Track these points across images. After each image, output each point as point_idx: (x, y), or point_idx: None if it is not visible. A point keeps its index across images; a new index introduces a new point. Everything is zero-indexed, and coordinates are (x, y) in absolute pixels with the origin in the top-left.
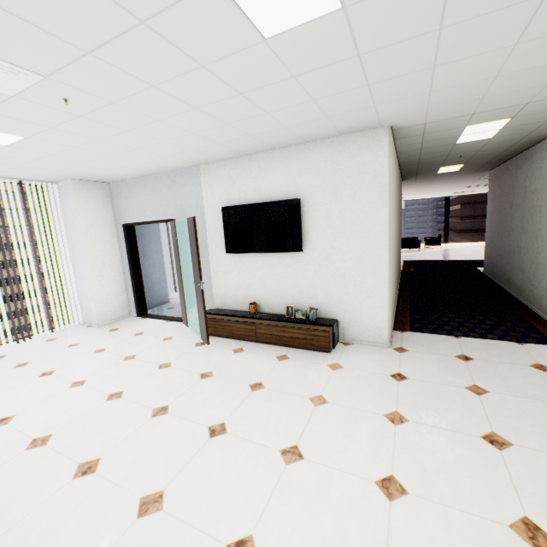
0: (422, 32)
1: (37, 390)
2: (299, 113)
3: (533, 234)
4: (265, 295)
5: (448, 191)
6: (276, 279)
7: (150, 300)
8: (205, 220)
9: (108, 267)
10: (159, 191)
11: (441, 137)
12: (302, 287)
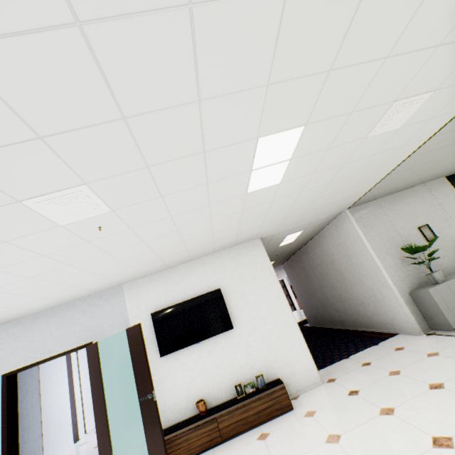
0: (296, 193)
1: None
2: (227, 231)
3: (331, 286)
4: (209, 385)
5: None
6: (216, 363)
7: None
8: None
9: None
10: (70, 318)
11: (275, 242)
12: (241, 361)
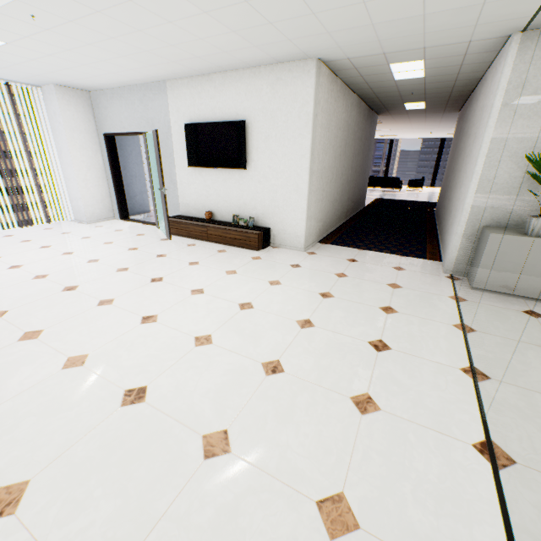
0: None
1: (38, 254)
2: (229, 41)
3: (454, 174)
4: (218, 205)
5: (438, 131)
6: (227, 192)
7: (133, 208)
8: (172, 136)
9: (93, 172)
10: (133, 104)
11: (375, 72)
12: (246, 200)
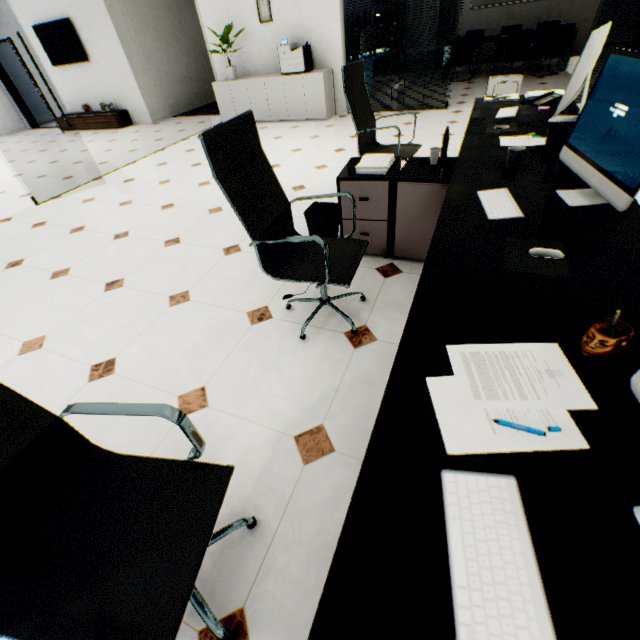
0: None
1: None
2: None
3: None
4: (90, 98)
5: None
6: (89, 85)
7: (41, 118)
8: (30, 39)
9: None
10: None
11: None
12: (103, 89)
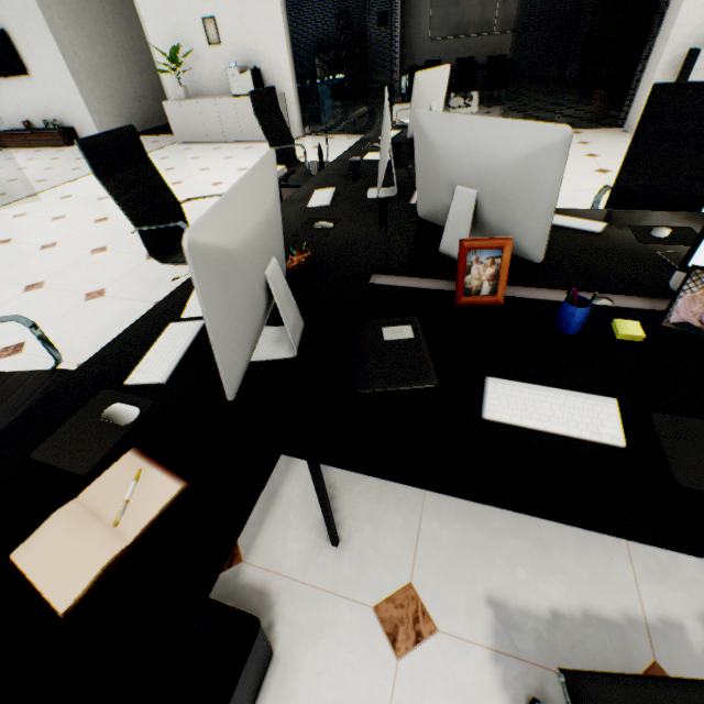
0: None
1: None
2: None
3: None
4: (31, 114)
5: None
6: (30, 100)
7: None
8: None
9: None
10: None
11: None
12: (46, 105)
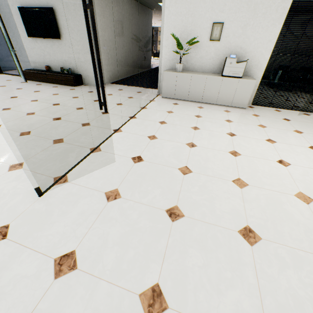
0: None
1: None
2: None
3: None
4: (52, 62)
5: None
6: (54, 53)
7: (4, 66)
8: (13, 15)
9: None
10: None
11: None
12: (65, 58)
